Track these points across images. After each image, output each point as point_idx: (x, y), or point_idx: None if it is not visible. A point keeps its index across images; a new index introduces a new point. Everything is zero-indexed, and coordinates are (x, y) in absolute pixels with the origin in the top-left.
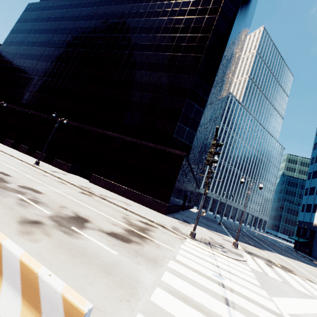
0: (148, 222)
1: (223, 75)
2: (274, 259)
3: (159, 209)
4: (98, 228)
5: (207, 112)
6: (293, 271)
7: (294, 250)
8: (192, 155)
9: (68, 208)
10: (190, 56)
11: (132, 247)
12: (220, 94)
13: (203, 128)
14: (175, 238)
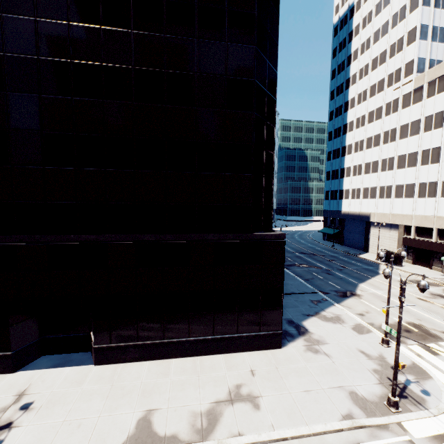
0: None
1: None
2: (392, 314)
3: (271, 345)
4: None
5: None
6: (425, 327)
7: (329, 245)
8: None
9: None
10: None
11: None
12: None
13: None
14: None
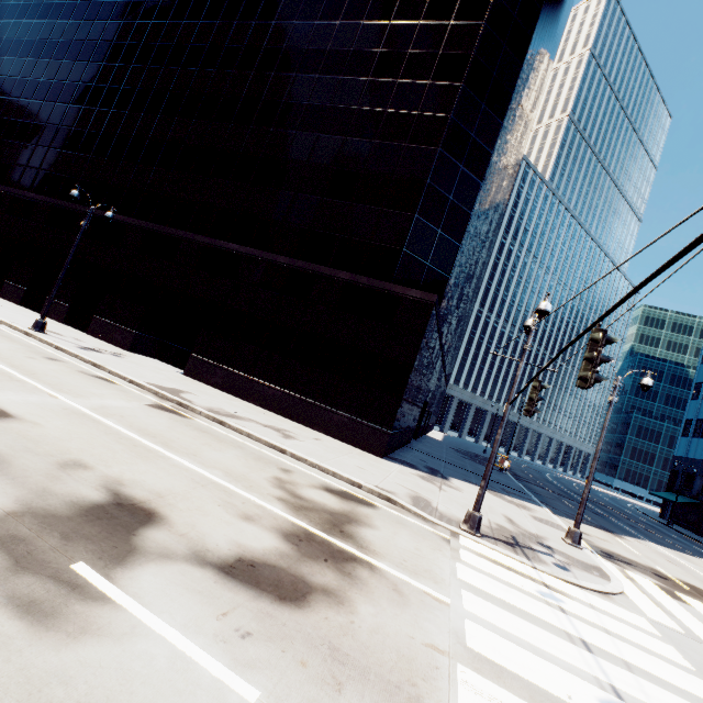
0: (347, 490)
1: (524, 93)
2: (660, 566)
3: (368, 444)
4: (188, 545)
5: (486, 192)
6: None
7: (664, 522)
8: (447, 305)
9: (89, 467)
10: (447, 26)
11: (317, 625)
12: (512, 151)
13: (473, 234)
14: (432, 542)
